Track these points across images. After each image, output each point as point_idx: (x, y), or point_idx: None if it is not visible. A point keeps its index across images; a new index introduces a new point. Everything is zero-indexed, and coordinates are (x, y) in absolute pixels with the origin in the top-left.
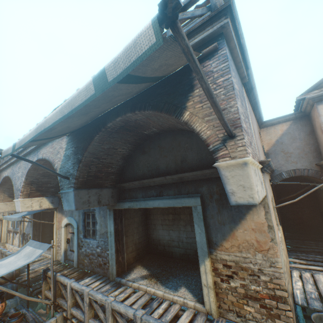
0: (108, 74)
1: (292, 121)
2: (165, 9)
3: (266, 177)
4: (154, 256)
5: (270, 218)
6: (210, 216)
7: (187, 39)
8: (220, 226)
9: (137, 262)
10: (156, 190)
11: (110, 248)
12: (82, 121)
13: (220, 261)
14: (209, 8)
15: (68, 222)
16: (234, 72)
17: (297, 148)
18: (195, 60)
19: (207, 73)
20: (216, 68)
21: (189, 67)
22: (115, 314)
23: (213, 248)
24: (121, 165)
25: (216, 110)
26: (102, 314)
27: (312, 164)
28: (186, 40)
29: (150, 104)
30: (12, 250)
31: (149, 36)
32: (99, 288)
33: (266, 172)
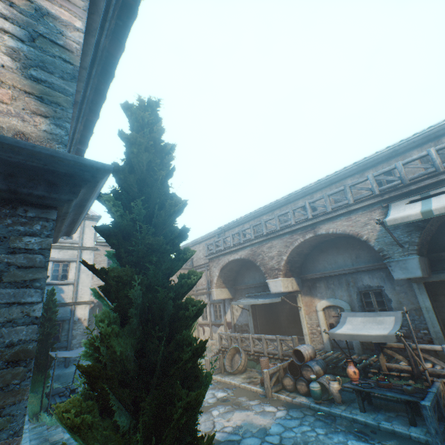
0: None
1: None
2: None
3: None
4: None
5: None
6: None
7: None
8: None
9: None
10: None
11: (430, 326)
12: None
13: None
14: None
15: (329, 304)
16: None
17: None
18: None
19: None
20: None
21: None
22: None
23: None
24: (432, 234)
25: None
26: None
27: None
28: None
29: None
30: (214, 345)
31: None
32: (441, 367)
33: None
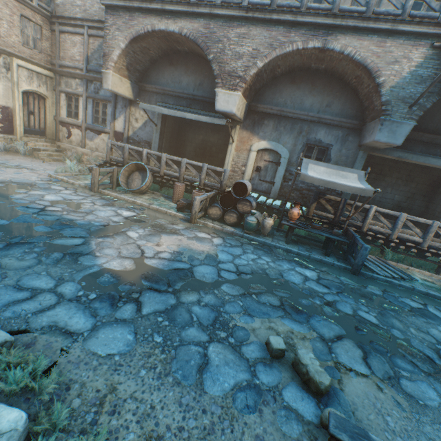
0: None
1: None
2: None
3: None
4: None
5: None
6: None
7: None
8: None
9: None
10: None
11: None
12: None
13: None
14: None
15: (269, 148)
16: None
17: None
18: None
19: None
20: None
21: None
22: (437, 230)
23: None
24: None
25: None
26: (418, 230)
27: None
28: None
29: None
30: (87, 155)
31: None
32: None
33: None
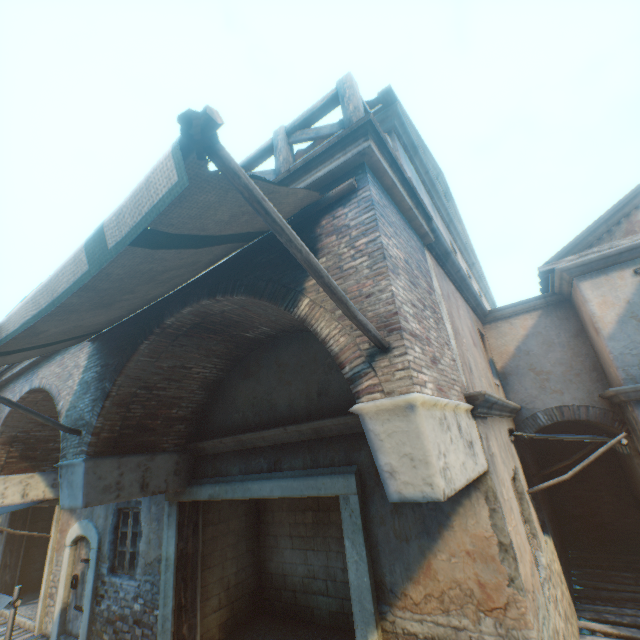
0: (108, 235)
1: (542, 311)
2: (190, 128)
3: (497, 427)
4: (271, 618)
5: (502, 526)
6: (378, 519)
7: (245, 175)
8: (399, 545)
9: (228, 638)
10: (269, 457)
11: (162, 602)
12: (109, 315)
13: (403, 639)
14: (343, 124)
15: (80, 534)
16: (397, 227)
17: (557, 362)
18: (269, 211)
19: (340, 229)
20: (355, 220)
21: (311, 218)
22: None
23: (386, 602)
24: (202, 402)
25: (336, 300)
26: None
27: (593, 395)
28: (243, 177)
29: (242, 283)
30: None
31: (168, 171)
32: None
33: (493, 416)
